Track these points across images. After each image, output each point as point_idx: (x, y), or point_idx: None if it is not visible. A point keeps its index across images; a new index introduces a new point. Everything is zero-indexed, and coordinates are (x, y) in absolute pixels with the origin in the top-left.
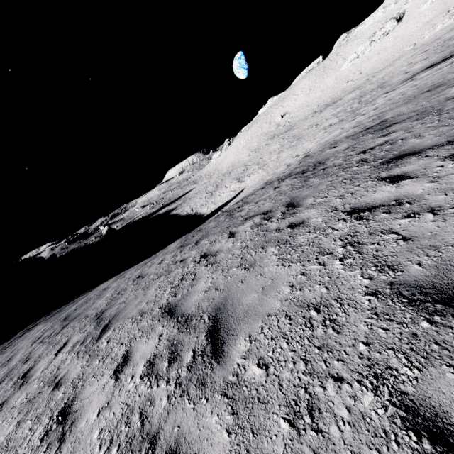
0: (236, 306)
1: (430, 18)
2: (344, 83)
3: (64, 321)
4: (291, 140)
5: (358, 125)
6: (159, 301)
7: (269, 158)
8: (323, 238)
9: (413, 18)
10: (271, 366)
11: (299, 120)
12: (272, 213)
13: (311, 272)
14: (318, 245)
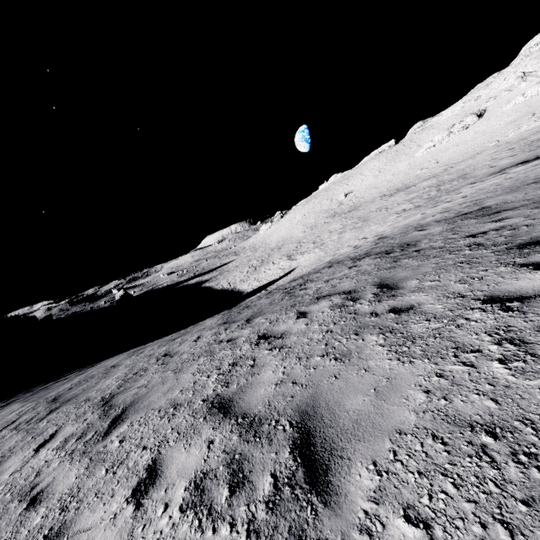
0: (335, 411)
1: (514, 118)
2: (418, 170)
3: (52, 403)
4: (356, 221)
5: (447, 210)
6: (202, 391)
7: (328, 237)
8: (456, 330)
9: (495, 116)
10: (435, 524)
11: (365, 202)
12: (359, 294)
13: (453, 374)
14: (451, 338)
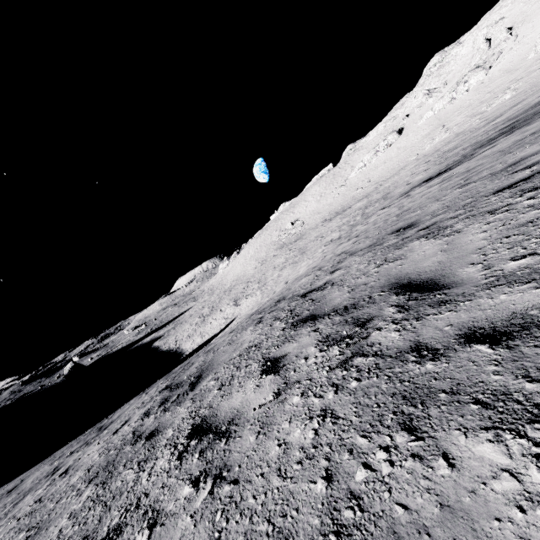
0: None
1: (428, 131)
2: (354, 190)
3: None
4: (296, 254)
5: (322, 266)
6: None
7: (271, 275)
8: None
9: (412, 131)
10: None
11: (310, 229)
12: None
13: None
14: None
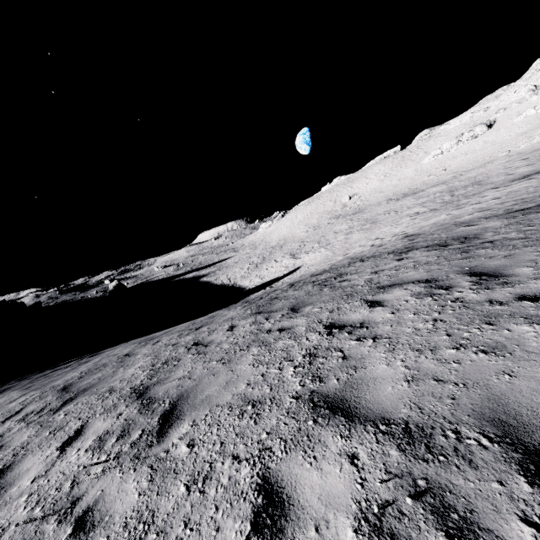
0: None
1: (525, 130)
2: (425, 176)
3: (64, 392)
4: (363, 223)
5: (487, 209)
6: (283, 386)
7: (334, 238)
8: None
9: (505, 127)
10: None
11: (371, 205)
12: (446, 282)
13: None
14: None
